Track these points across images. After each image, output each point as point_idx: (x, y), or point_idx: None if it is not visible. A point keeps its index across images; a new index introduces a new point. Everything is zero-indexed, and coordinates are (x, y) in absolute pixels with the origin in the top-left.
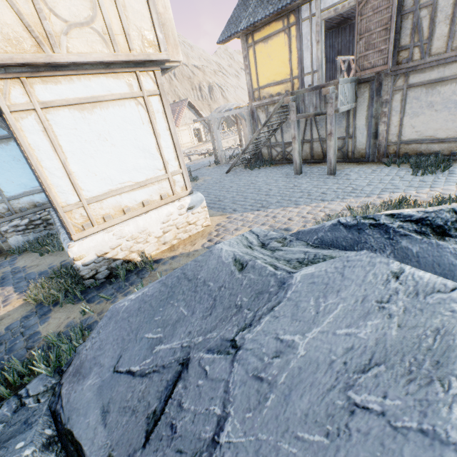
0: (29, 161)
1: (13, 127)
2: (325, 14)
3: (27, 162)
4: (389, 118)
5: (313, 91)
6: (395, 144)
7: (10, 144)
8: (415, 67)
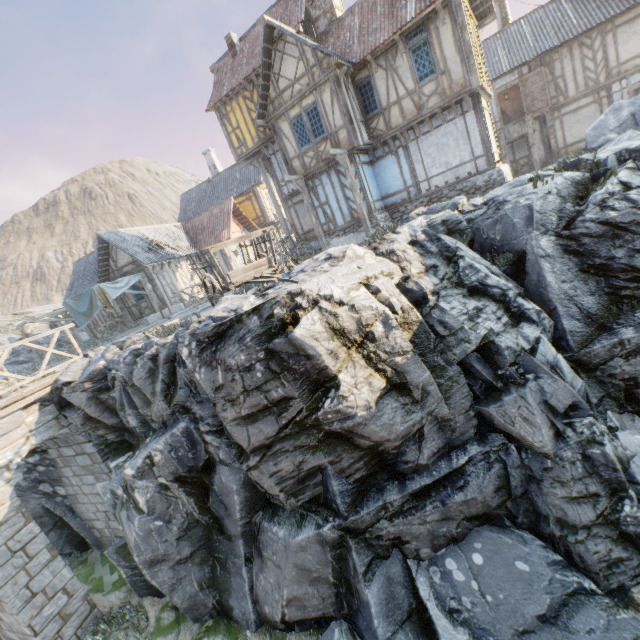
0: (485, 127)
1: (482, 112)
2: (499, 90)
3: (482, 128)
4: (555, 135)
5: (515, 124)
6: (563, 148)
7: (369, 167)
8: (563, 105)
